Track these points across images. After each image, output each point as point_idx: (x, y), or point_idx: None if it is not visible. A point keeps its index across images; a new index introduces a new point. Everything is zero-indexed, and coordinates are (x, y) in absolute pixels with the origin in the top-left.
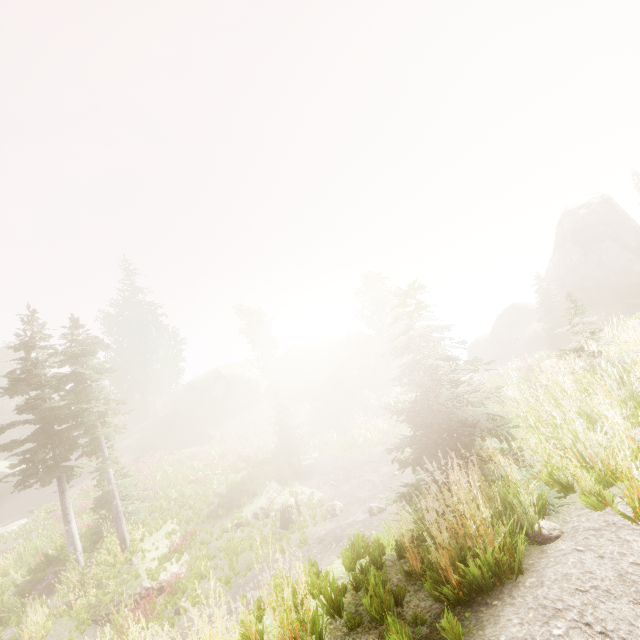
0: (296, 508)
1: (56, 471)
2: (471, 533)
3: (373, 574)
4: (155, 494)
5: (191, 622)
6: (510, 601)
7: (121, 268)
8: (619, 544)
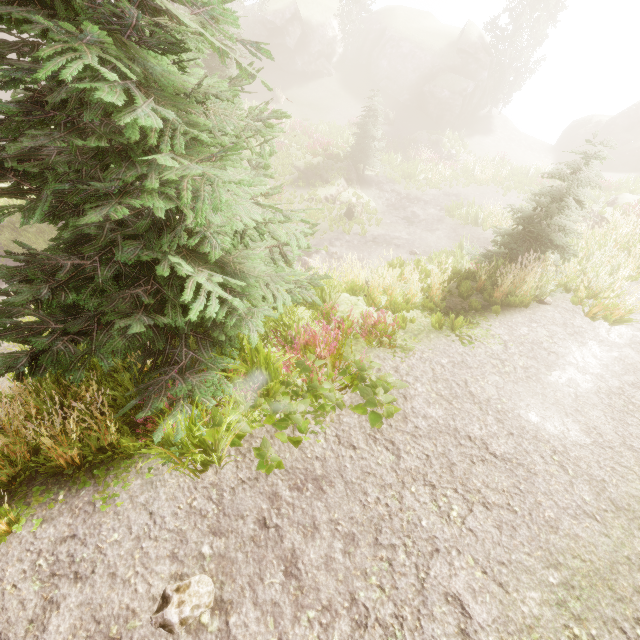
0: (359, 209)
1: None
2: (520, 289)
3: (465, 282)
4: None
5: None
6: (519, 313)
7: None
8: (572, 317)
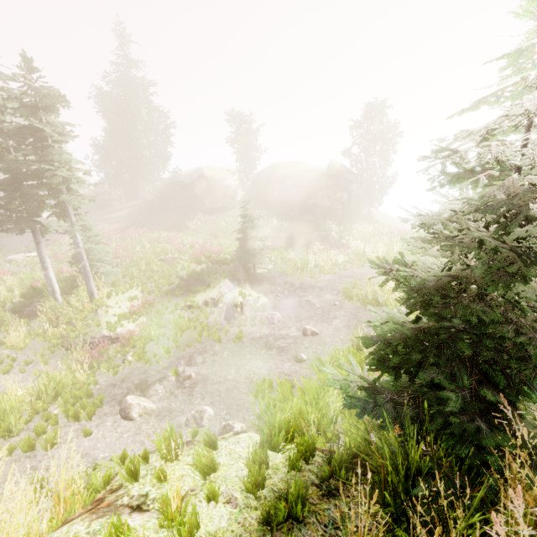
0: (240, 308)
1: (21, 224)
2: None
3: None
4: (132, 262)
5: (131, 374)
6: None
7: (115, 31)
8: None
